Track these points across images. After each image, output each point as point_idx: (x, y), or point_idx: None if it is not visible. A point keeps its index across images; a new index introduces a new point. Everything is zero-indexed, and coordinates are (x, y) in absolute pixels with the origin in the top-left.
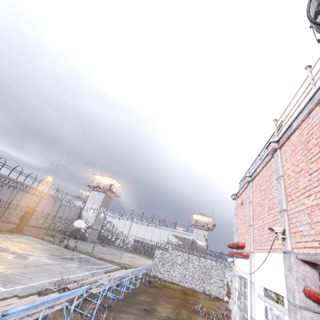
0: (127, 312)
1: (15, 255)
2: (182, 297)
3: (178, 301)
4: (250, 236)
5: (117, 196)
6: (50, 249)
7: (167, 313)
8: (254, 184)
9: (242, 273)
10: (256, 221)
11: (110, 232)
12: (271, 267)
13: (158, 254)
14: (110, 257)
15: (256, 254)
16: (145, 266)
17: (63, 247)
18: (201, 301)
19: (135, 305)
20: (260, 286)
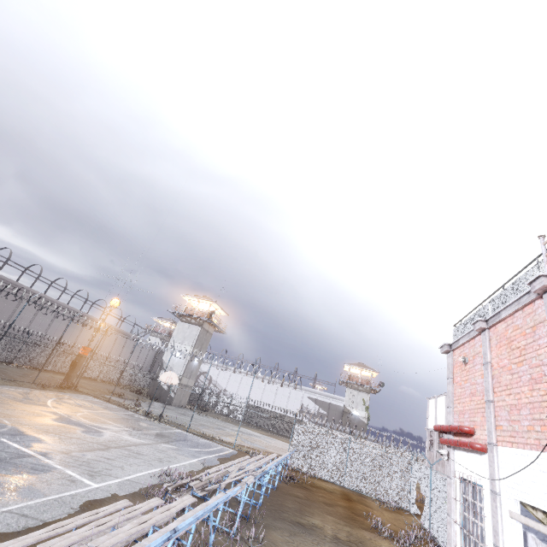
0: (276, 527)
1: (84, 429)
2: (346, 504)
3: (342, 511)
4: (489, 418)
5: (220, 331)
6: (126, 419)
7: (333, 531)
8: (494, 335)
9: (470, 475)
10: (501, 396)
11: (207, 391)
12: (540, 474)
13: (299, 433)
14: (216, 433)
15: (504, 449)
16: (272, 450)
17: (143, 415)
18: (376, 512)
19: (283, 516)
20: (514, 500)
